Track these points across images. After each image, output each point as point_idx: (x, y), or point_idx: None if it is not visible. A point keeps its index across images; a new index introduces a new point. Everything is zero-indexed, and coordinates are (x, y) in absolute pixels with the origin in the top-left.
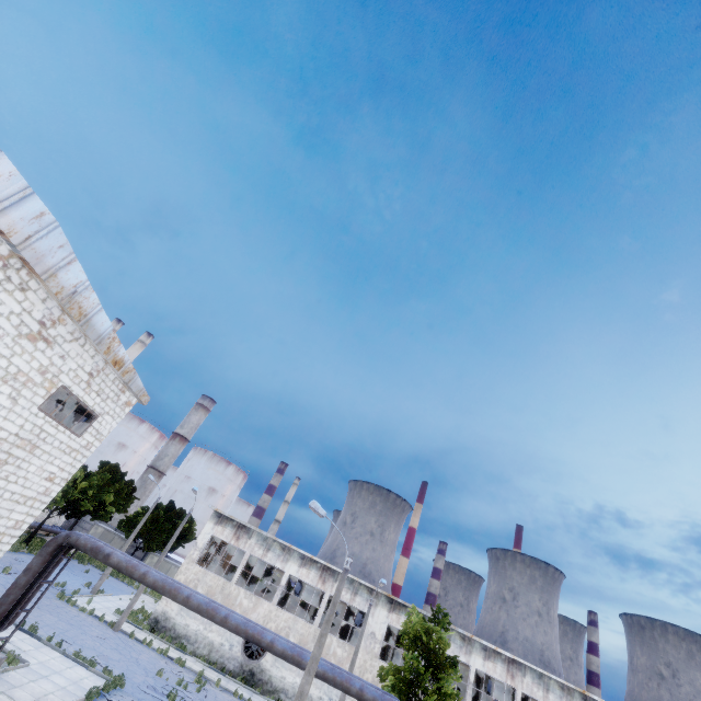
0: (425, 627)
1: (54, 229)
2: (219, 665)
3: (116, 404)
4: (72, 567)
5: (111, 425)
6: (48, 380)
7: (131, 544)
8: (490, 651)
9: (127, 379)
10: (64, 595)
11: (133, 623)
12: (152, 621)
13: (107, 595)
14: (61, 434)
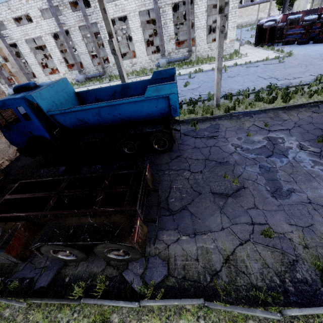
0: None
1: None
2: None
3: None
4: None
5: None
6: None
7: None
8: None
9: None
10: None
11: None
12: None
13: None
14: None
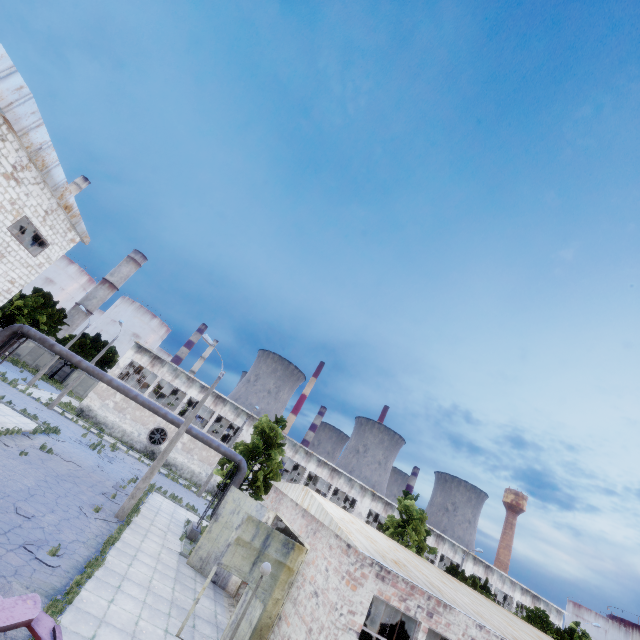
0: (270, 426)
1: (29, 99)
2: (129, 444)
3: (64, 239)
4: (8, 366)
5: (58, 254)
6: (16, 210)
7: (60, 361)
8: (322, 462)
9: (74, 222)
10: (6, 379)
11: (63, 409)
12: (79, 410)
13: (41, 389)
14: (22, 251)
